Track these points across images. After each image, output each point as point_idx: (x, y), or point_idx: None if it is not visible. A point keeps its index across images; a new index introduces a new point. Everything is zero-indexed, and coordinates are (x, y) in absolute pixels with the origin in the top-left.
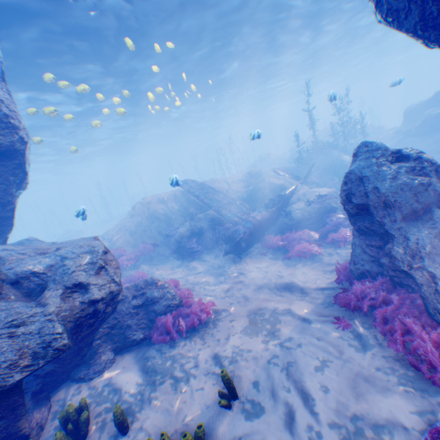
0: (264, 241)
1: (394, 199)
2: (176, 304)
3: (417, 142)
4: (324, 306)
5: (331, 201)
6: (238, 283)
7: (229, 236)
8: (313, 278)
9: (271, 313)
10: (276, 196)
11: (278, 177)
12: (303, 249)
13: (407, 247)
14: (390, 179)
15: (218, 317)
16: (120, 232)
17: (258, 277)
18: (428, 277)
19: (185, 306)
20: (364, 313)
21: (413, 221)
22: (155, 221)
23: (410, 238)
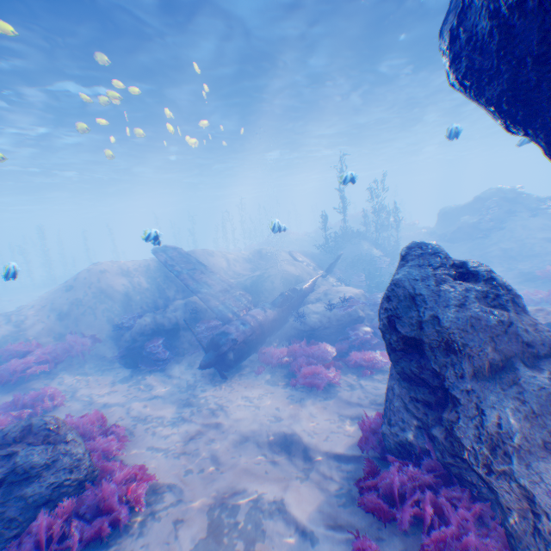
0: (263, 354)
1: (462, 340)
2: (78, 480)
3: (451, 248)
4: (340, 502)
5: (357, 307)
6: (212, 426)
7: (214, 342)
8: (326, 431)
9: (251, 511)
10: (289, 289)
11: (295, 263)
12: (316, 375)
13: (484, 429)
14: (456, 305)
15: (156, 510)
16: (42, 312)
17: (244, 417)
18: (522, 497)
19: (98, 481)
20: (406, 530)
21: (489, 381)
22: (105, 300)
23: (489, 413)
